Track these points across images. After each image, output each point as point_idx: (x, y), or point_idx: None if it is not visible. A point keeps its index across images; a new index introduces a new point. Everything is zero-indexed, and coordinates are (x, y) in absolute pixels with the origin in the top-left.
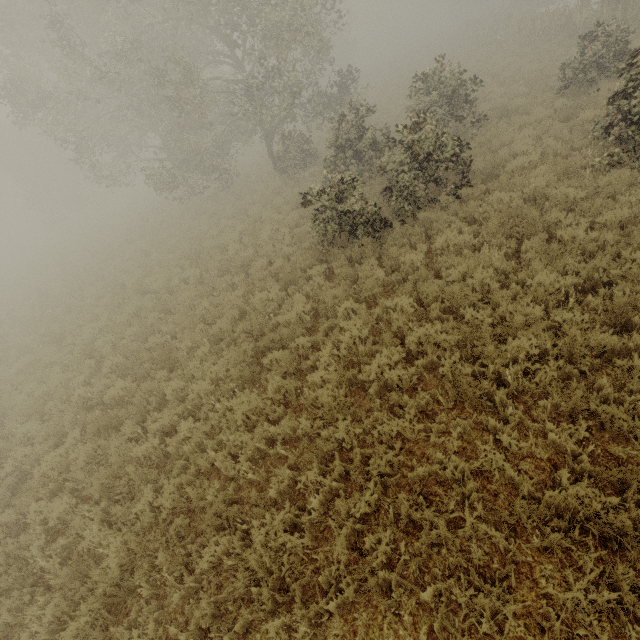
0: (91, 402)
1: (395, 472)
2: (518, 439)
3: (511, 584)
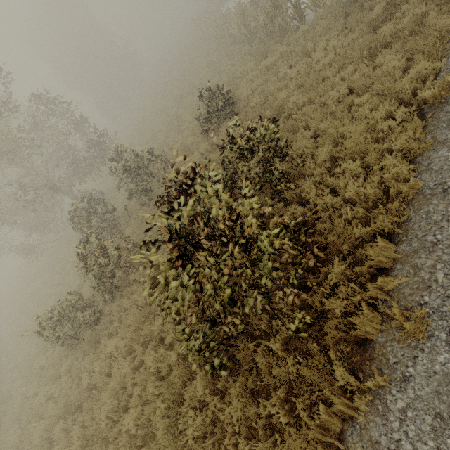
0: None
1: None
2: None
3: None
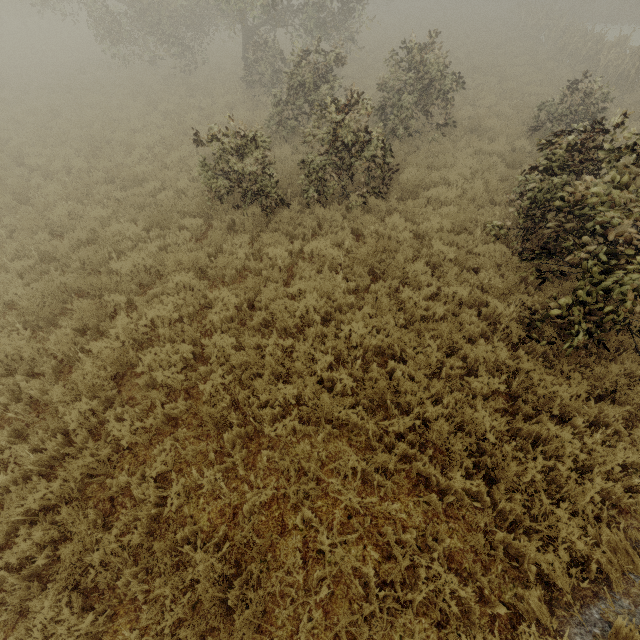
0: None
1: (104, 472)
2: (224, 479)
3: (119, 612)
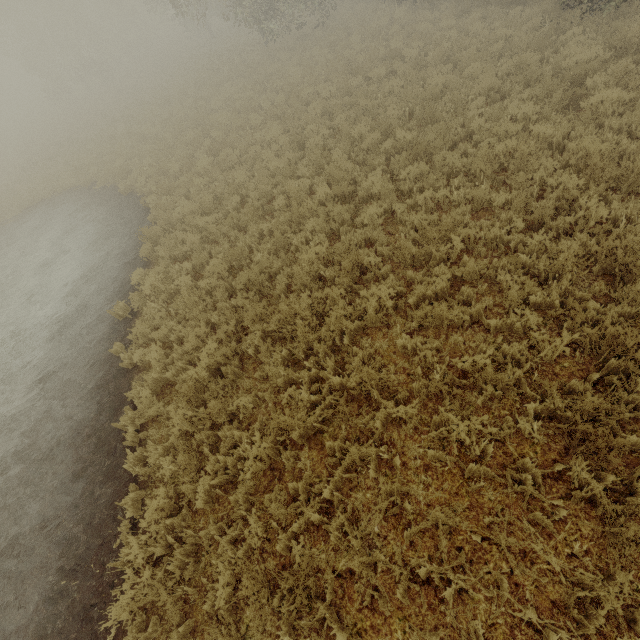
0: (359, 158)
1: None
2: None
3: None
